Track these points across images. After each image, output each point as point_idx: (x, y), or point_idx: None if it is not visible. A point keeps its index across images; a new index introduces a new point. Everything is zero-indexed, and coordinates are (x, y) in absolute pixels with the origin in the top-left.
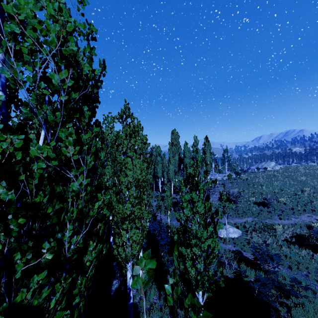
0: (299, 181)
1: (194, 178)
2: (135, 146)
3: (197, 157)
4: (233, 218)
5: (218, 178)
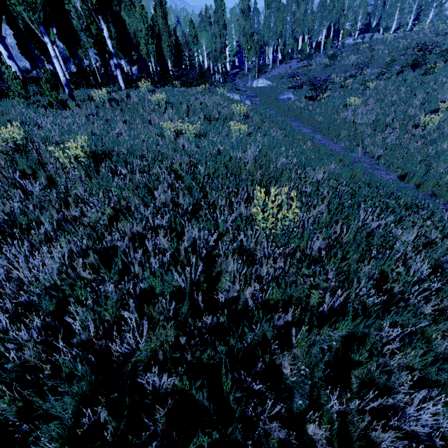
0: (436, 32)
1: (145, 14)
2: (139, 1)
3: (334, 5)
4: (287, 79)
5: (357, 41)
